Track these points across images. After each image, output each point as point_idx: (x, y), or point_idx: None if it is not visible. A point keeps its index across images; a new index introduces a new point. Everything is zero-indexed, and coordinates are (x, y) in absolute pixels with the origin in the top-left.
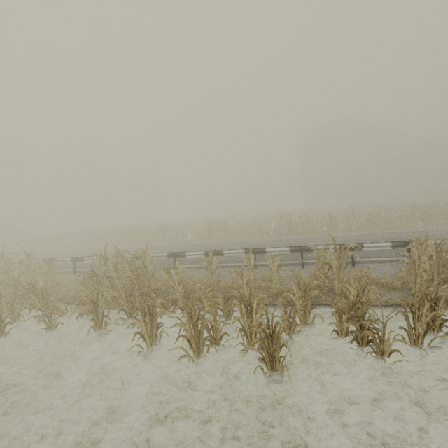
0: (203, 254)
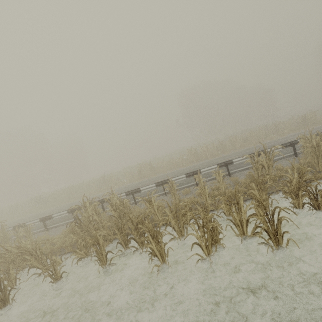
0: (154, 186)
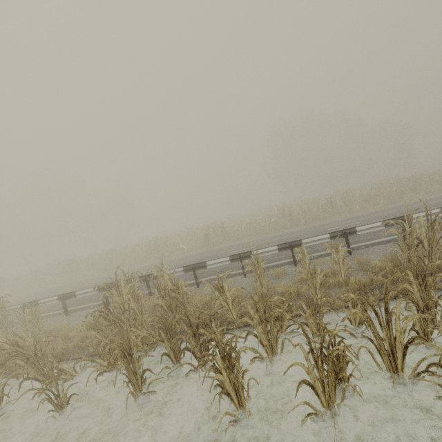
0: (228, 260)
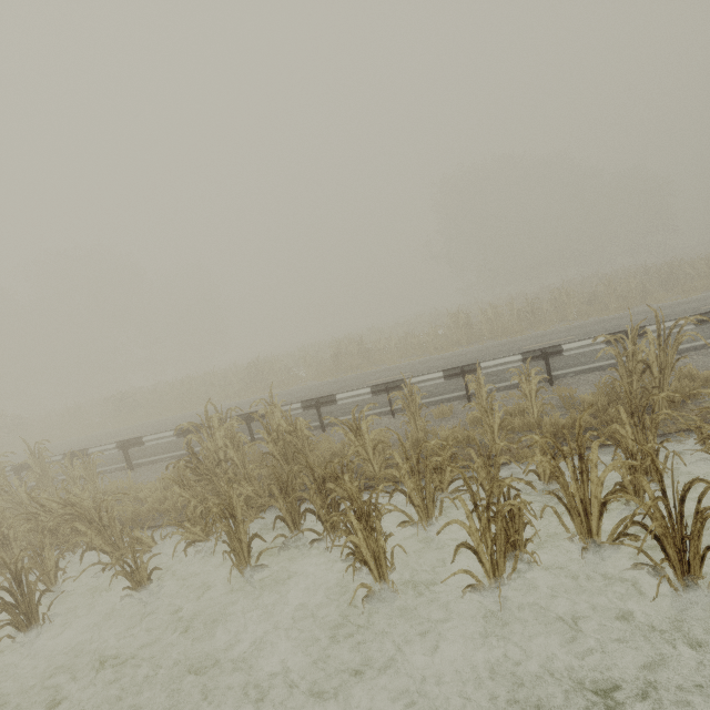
0: (368, 392)
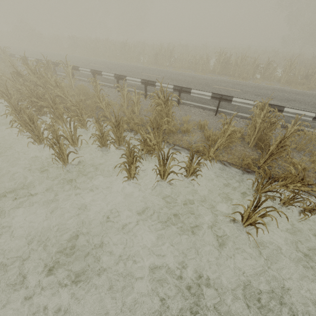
0: (113, 76)
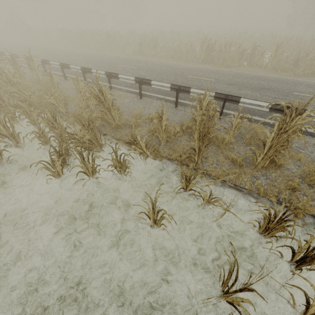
0: (79, 69)
